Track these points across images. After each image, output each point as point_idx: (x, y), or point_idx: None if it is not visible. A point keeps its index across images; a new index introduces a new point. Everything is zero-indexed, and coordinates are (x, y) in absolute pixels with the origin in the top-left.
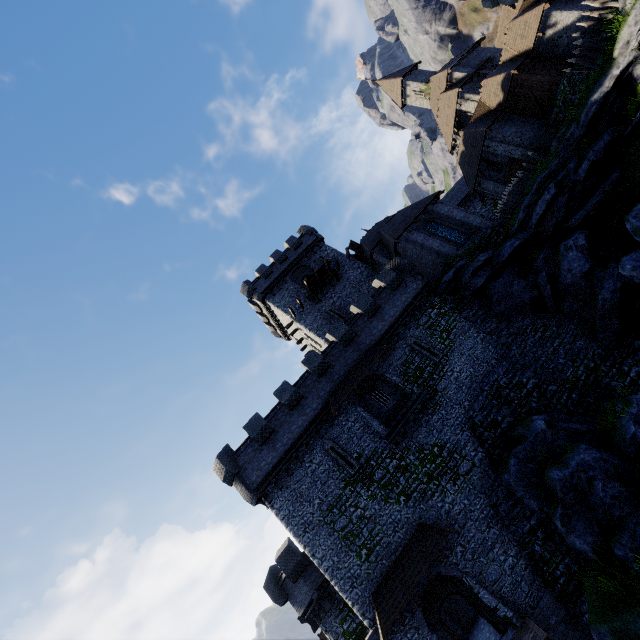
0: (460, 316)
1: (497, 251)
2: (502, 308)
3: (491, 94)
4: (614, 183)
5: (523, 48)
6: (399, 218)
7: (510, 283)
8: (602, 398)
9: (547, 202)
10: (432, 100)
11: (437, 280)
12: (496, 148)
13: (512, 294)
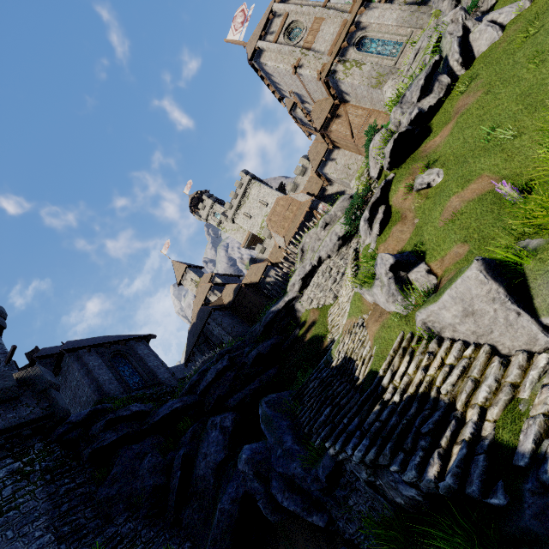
0: (46, 487)
1: (157, 408)
2: (113, 491)
3: (228, 294)
4: (269, 377)
5: (254, 280)
6: (97, 338)
7: (144, 454)
8: None
9: (218, 370)
10: (198, 288)
11: (65, 417)
12: (214, 328)
13: (137, 472)
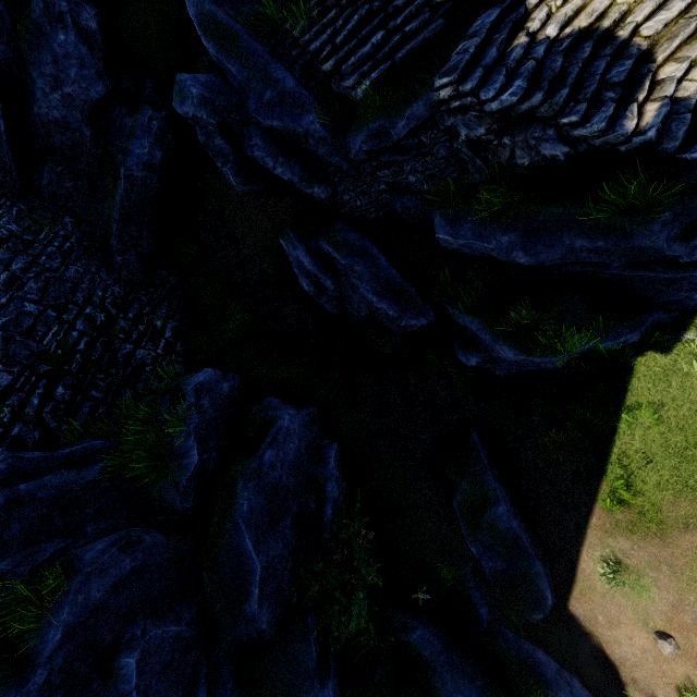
0: None
1: None
2: None
3: None
4: None
5: None
6: None
7: None
8: (121, 386)
9: None
10: None
11: None
12: None
13: None
